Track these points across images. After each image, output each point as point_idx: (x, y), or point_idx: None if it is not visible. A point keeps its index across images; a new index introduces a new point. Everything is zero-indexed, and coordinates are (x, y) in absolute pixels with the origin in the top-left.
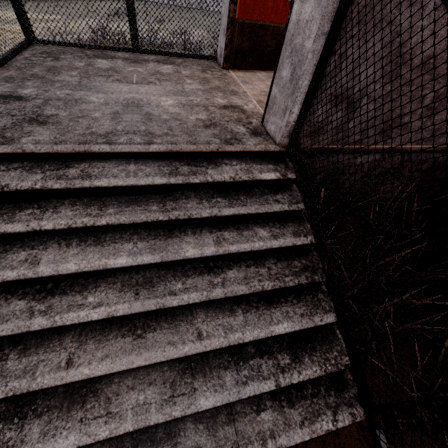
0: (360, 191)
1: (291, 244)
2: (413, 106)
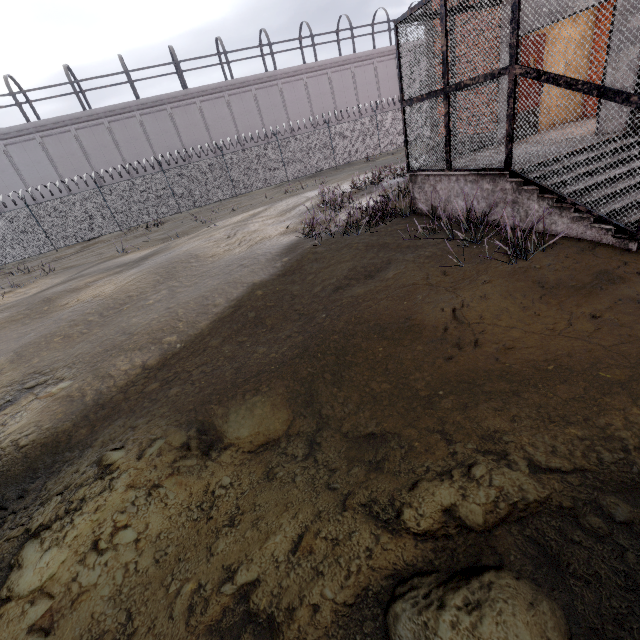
0: None
1: None
2: None
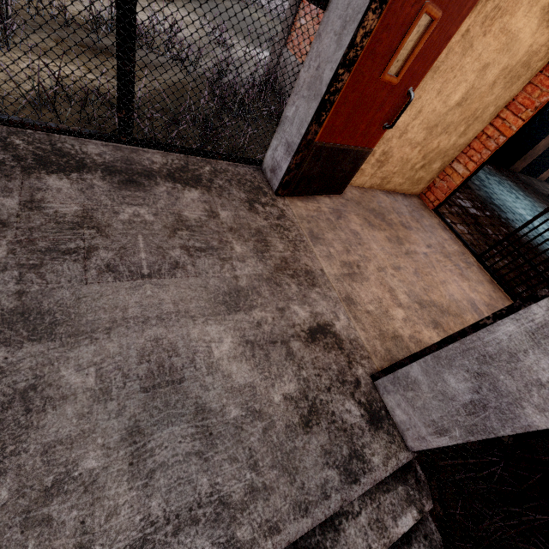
0: None
1: None
2: None
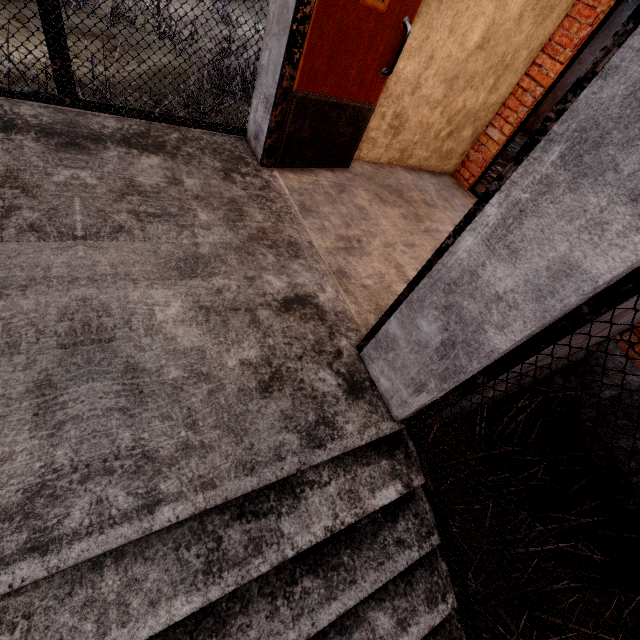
0: (474, 408)
1: (428, 631)
2: (574, 342)
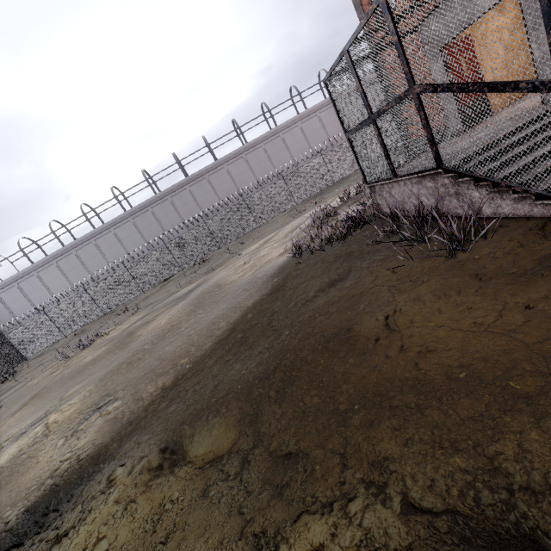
0: None
1: None
2: None
